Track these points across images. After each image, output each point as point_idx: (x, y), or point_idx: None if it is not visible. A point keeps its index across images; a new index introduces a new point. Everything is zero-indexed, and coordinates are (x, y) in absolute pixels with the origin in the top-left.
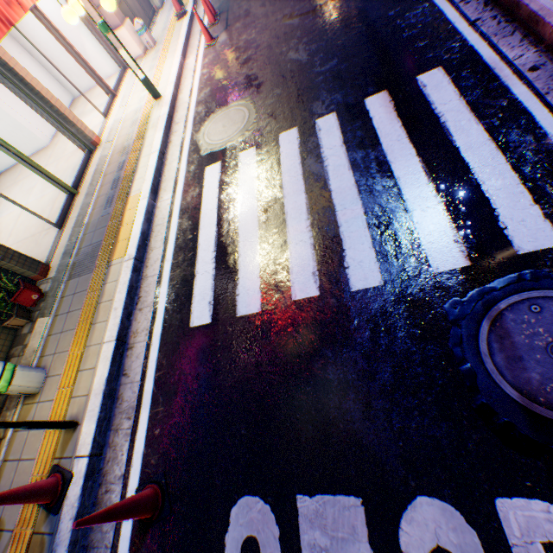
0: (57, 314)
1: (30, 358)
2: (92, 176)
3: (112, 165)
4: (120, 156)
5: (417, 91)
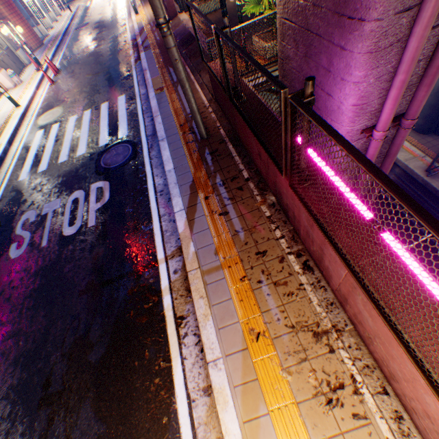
0: None
1: None
2: None
3: None
4: None
5: (117, 101)
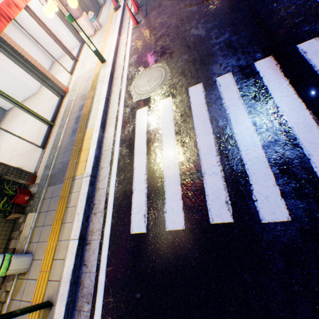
0: (40, 211)
1: (23, 242)
2: (63, 113)
3: (75, 106)
4: (80, 101)
5: (299, 56)
